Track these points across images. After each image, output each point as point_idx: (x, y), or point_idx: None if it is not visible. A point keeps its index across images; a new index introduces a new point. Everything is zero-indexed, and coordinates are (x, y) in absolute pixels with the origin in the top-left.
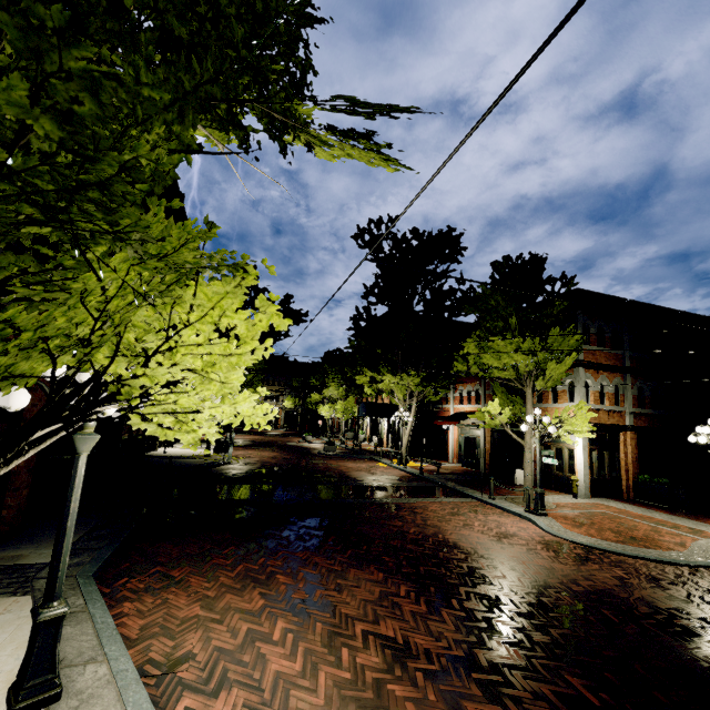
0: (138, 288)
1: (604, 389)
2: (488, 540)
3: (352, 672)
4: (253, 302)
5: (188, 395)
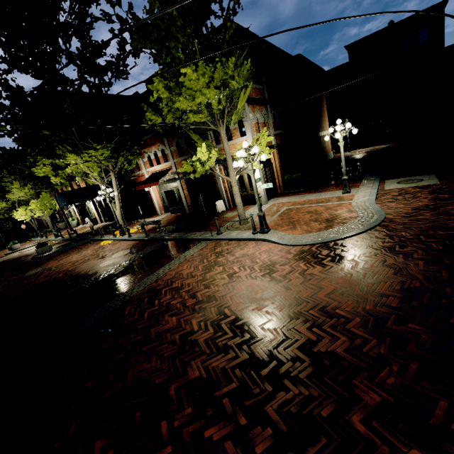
0: None
1: (258, 121)
2: (267, 285)
3: None
4: None
5: None
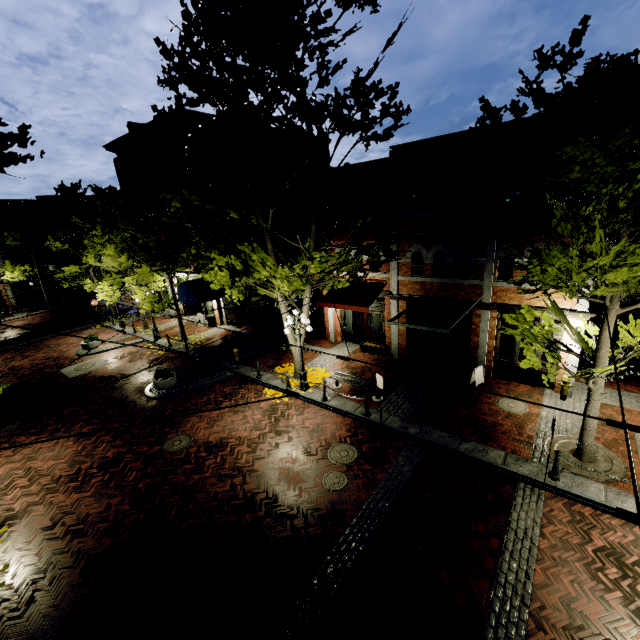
0: None
1: None
2: None
3: None
4: None
5: None
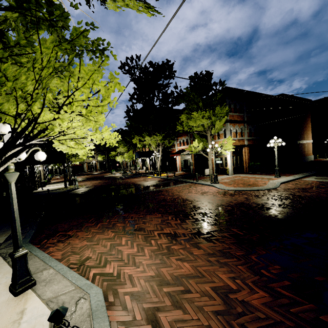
0: (54, 64)
1: (237, 131)
2: (198, 195)
3: (157, 246)
4: None
5: (80, 129)
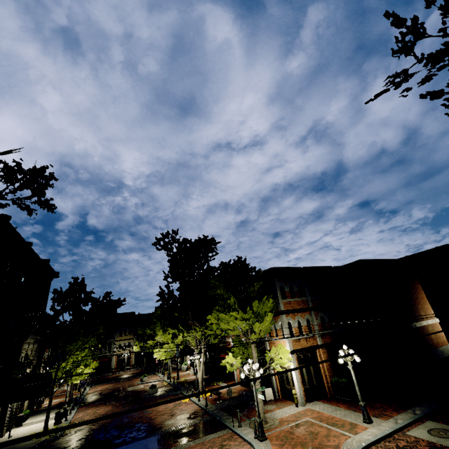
0: None
1: (301, 324)
2: None
3: None
4: (83, 301)
5: None
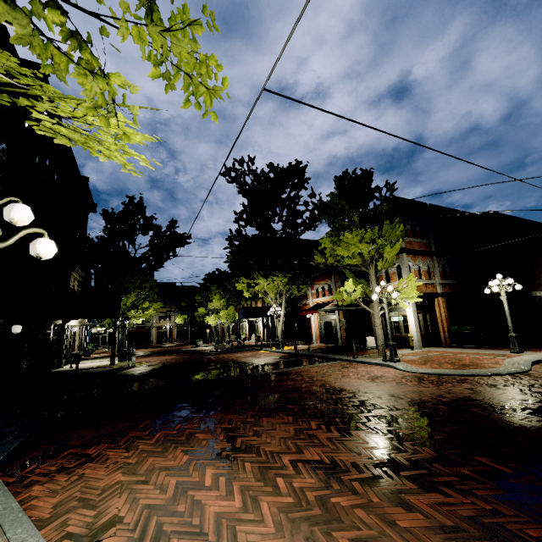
0: None
1: (420, 269)
2: (365, 382)
3: (293, 496)
4: (143, 228)
5: None
